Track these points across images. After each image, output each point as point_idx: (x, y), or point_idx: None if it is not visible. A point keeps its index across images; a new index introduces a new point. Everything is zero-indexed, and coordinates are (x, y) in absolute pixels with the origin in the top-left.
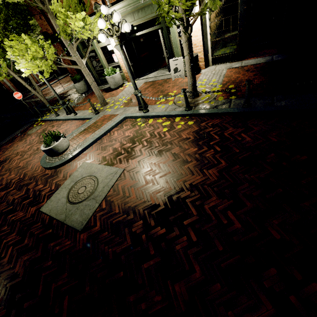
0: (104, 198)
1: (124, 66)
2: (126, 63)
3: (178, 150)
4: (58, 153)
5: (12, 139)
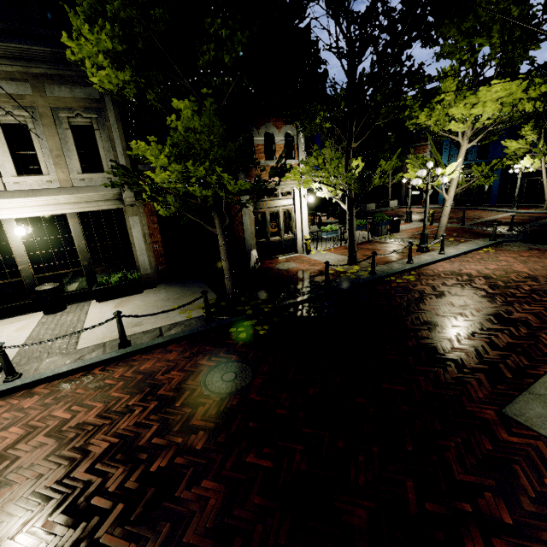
0: None
1: None
2: None
3: None
4: None
5: None
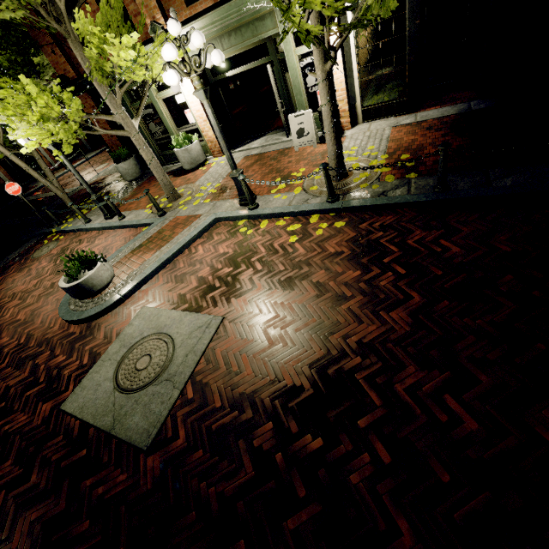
0: (189, 378)
1: (206, 130)
2: (216, 122)
3: (323, 276)
4: (92, 292)
5: (3, 269)
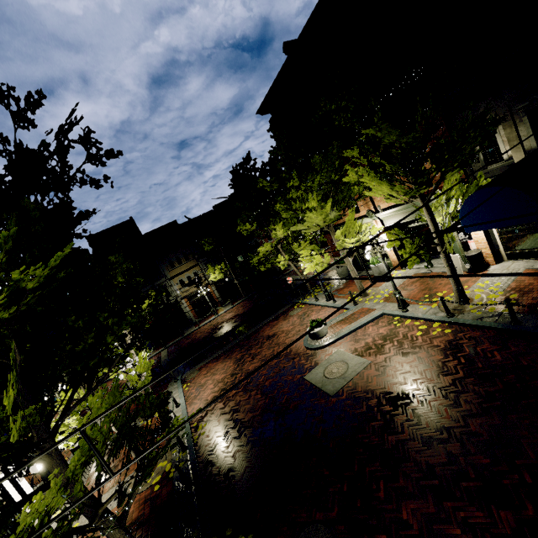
0: (351, 379)
1: (391, 255)
2: (387, 269)
3: (424, 355)
4: (318, 337)
5: (276, 317)
